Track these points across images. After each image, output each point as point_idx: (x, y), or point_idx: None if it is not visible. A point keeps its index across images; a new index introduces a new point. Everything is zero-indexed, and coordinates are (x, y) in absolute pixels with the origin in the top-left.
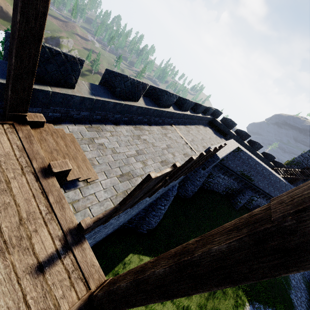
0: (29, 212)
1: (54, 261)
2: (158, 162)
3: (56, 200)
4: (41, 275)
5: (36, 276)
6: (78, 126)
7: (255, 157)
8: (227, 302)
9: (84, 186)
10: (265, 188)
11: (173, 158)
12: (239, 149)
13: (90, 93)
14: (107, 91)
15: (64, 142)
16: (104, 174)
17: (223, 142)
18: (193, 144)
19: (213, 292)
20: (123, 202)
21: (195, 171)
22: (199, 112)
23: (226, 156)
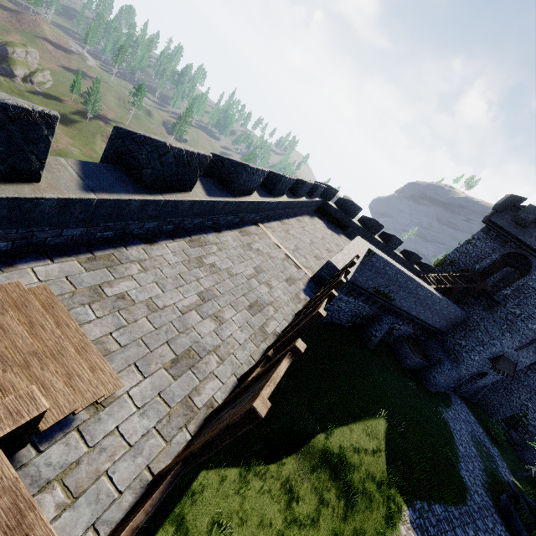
0: None
1: None
2: (243, 308)
3: (6, 524)
4: None
5: None
6: (61, 261)
7: (394, 262)
8: (376, 515)
9: (88, 417)
10: (411, 309)
11: (270, 293)
12: (370, 252)
13: (82, 186)
14: (122, 177)
15: (26, 316)
16: (136, 369)
17: (343, 241)
18: (298, 255)
19: (351, 503)
20: (192, 459)
21: None
22: (302, 194)
23: None
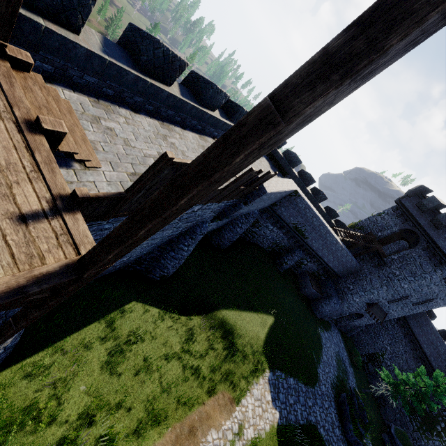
0: (9, 162)
1: (39, 219)
2: None
3: (45, 160)
4: (24, 225)
5: (17, 224)
6: (79, 95)
7: (314, 208)
8: (246, 367)
9: (80, 170)
10: (319, 250)
11: None
12: (296, 193)
13: (102, 49)
14: (127, 57)
15: (57, 106)
16: (110, 166)
17: None
18: None
19: (231, 355)
20: (131, 188)
21: (235, 205)
22: None
23: (280, 200)
